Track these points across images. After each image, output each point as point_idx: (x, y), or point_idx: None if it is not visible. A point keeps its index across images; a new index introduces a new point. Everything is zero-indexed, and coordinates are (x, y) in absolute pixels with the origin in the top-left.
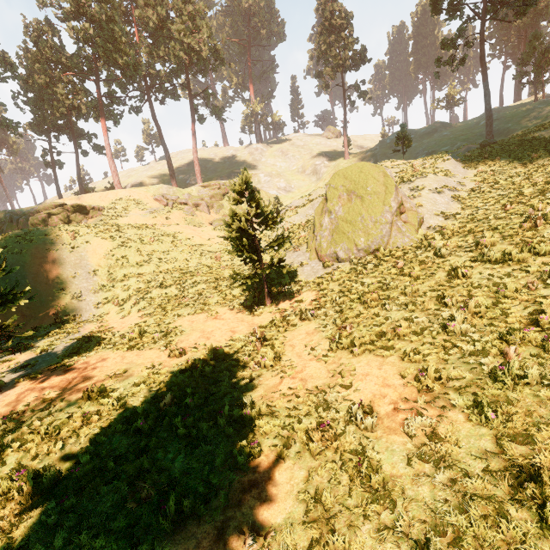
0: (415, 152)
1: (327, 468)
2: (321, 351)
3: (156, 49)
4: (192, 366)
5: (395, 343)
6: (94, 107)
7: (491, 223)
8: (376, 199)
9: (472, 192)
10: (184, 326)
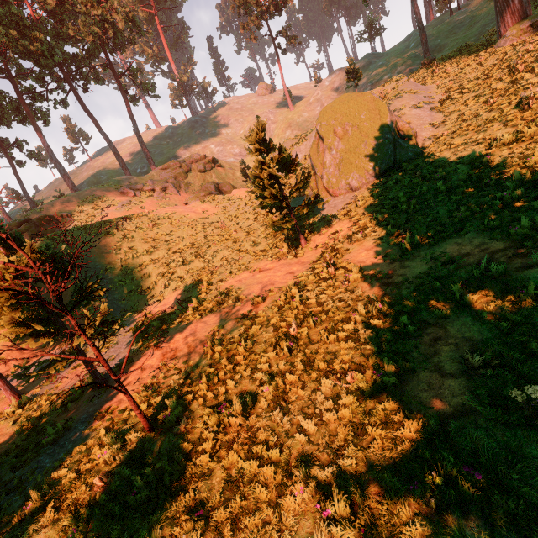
0: (358, 87)
1: (492, 306)
2: (395, 255)
3: (64, 29)
4: (285, 302)
5: (462, 225)
6: (16, 109)
7: (485, 117)
8: (373, 124)
9: (444, 101)
10: (236, 286)
